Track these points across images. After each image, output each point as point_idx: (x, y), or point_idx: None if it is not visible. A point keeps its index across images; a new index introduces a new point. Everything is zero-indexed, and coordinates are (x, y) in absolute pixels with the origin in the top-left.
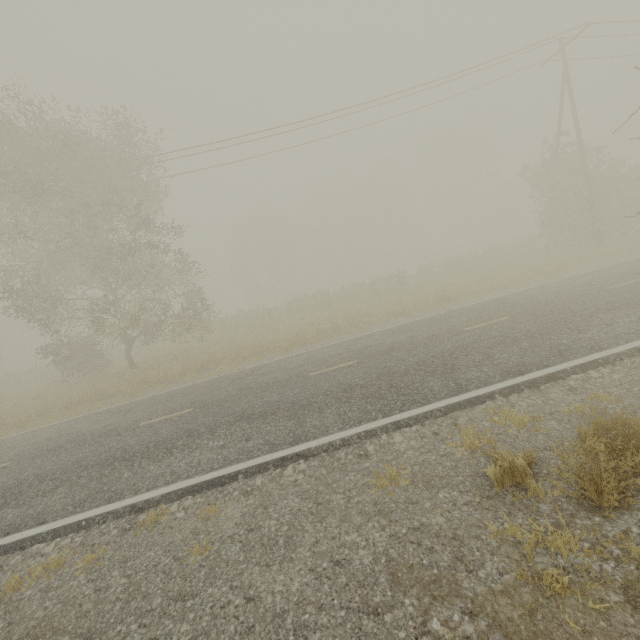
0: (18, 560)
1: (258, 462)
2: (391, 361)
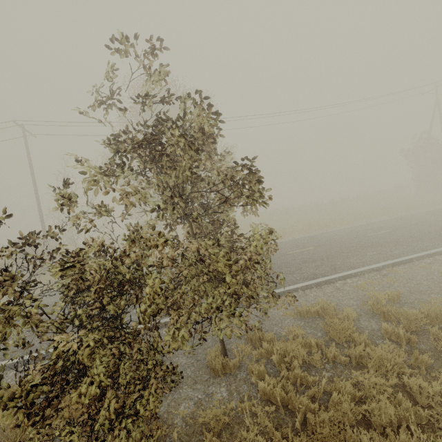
0: (339, 285)
1: (417, 255)
2: (416, 229)
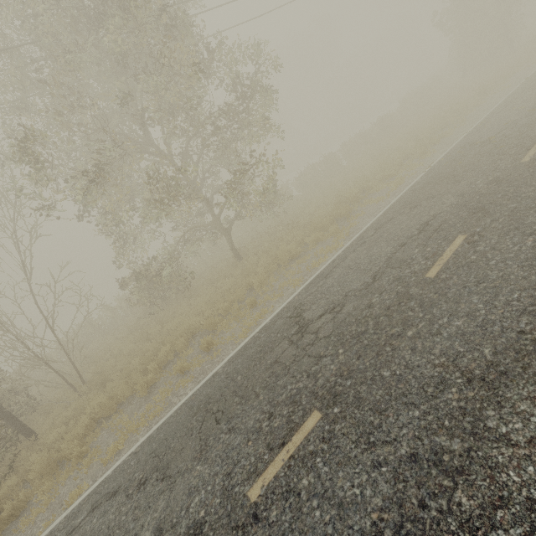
0: None
1: None
2: None
